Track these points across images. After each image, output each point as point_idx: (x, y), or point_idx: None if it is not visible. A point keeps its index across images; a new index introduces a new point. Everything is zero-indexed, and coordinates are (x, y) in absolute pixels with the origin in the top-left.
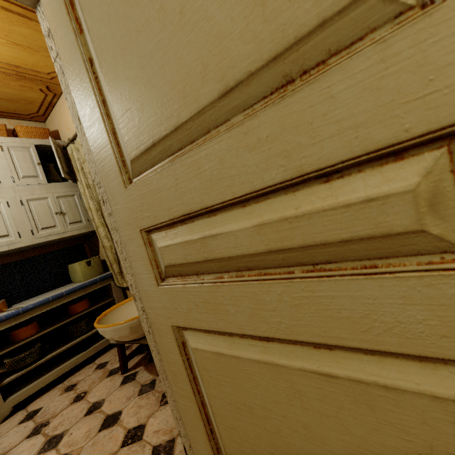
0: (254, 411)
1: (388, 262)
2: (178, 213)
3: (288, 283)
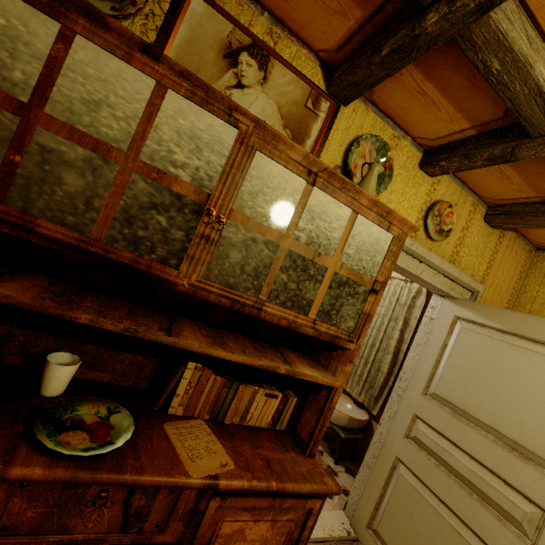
0: (413, 519)
1: (507, 522)
2: (440, 430)
3: (468, 495)
